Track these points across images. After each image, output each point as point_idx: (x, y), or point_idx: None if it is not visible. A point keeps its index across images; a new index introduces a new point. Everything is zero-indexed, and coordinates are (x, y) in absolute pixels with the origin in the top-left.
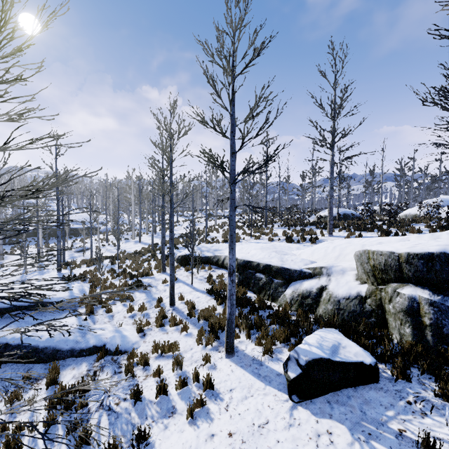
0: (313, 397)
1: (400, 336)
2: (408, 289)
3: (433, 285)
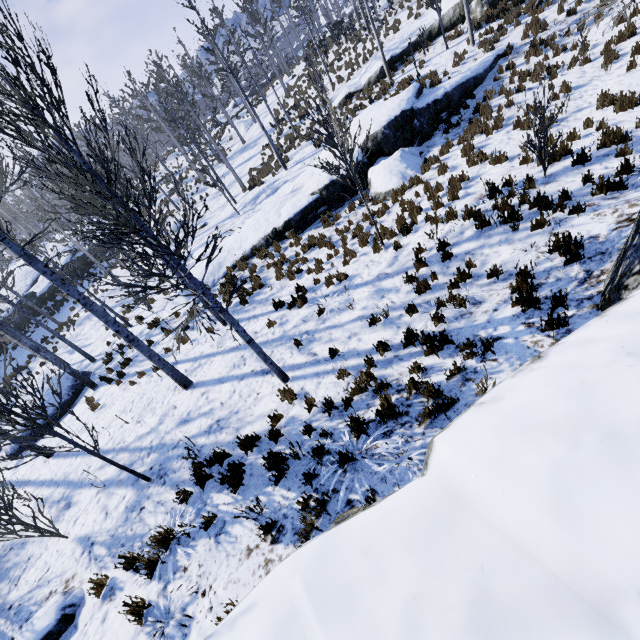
0: None
1: None
2: None
3: None
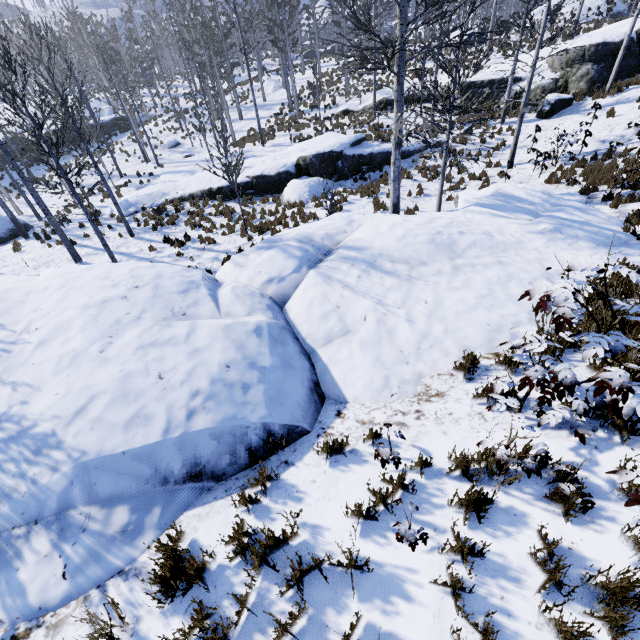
0: (552, 116)
1: (575, 90)
2: (584, 65)
3: (595, 60)
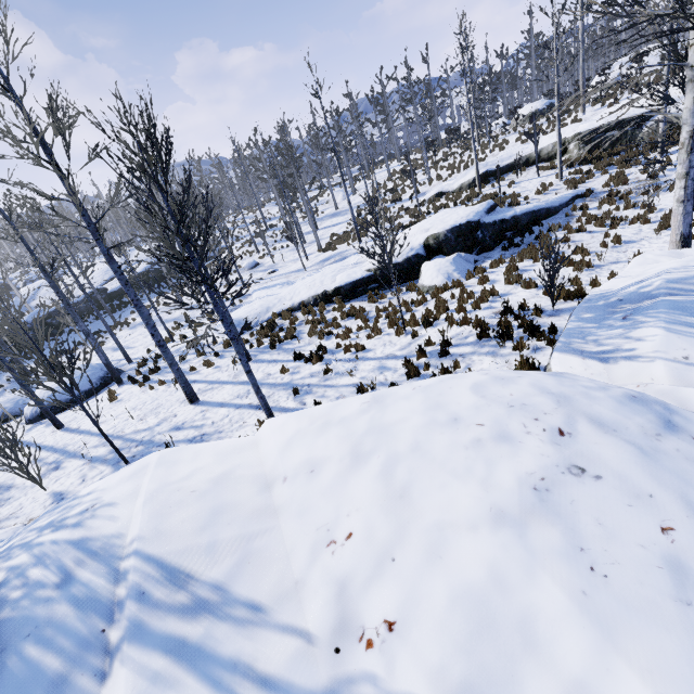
0: None
1: None
2: None
3: None
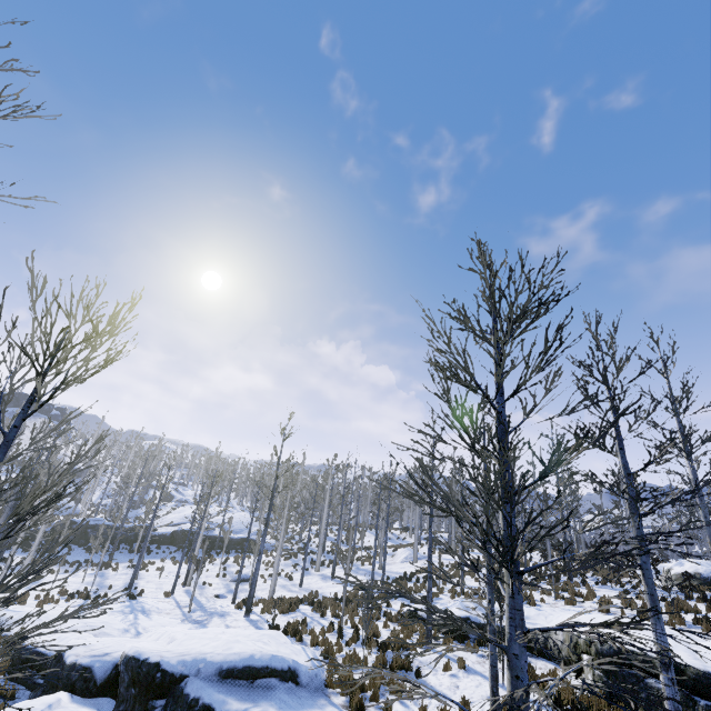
0: None
1: None
2: None
3: None
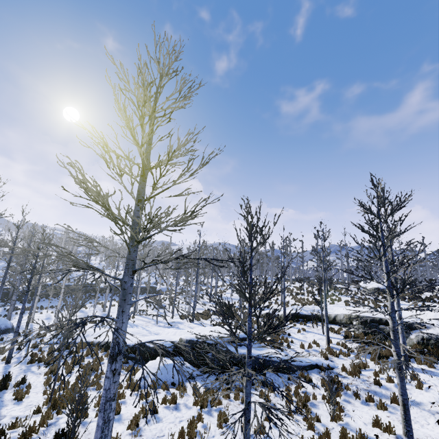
0: None
1: None
2: None
3: None
